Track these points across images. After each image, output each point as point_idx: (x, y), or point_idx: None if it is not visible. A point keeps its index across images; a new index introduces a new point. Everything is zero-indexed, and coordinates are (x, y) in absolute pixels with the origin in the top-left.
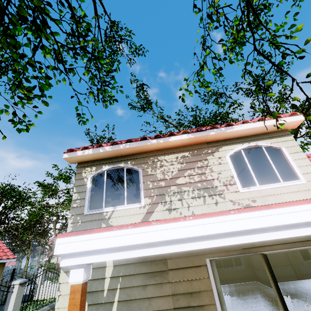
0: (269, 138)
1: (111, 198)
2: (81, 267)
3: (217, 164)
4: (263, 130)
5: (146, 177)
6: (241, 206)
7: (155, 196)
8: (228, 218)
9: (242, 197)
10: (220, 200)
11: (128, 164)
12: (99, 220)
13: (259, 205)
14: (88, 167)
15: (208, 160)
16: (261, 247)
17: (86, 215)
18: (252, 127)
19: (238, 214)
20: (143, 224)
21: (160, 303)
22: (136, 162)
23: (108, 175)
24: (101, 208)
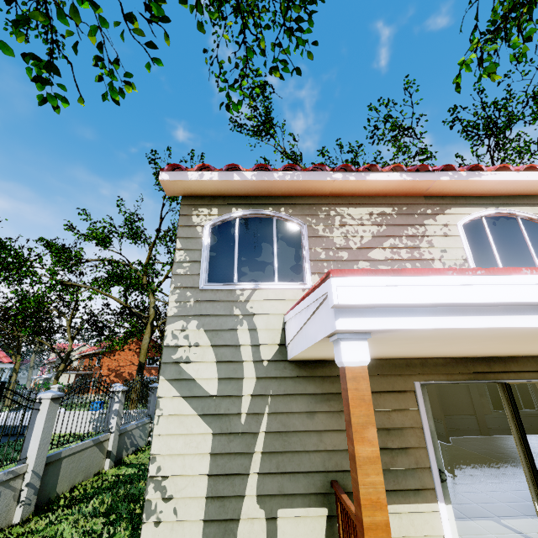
0: (531, 205)
1: (248, 268)
2: (361, 338)
3: (441, 236)
4: (526, 190)
5: (314, 240)
6: None
7: None
8: None
9: None
10: None
11: (280, 212)
12: (228, 302)
13: None
14: (204, 208)
15: (426, 227)
16: (503, 372)
17: (204, 292)
18: (515, 178)
19: None
20: (504, 270)
21: (338, 440)
22: (296, 210)
23: (241, 226)
24: (230, 282)
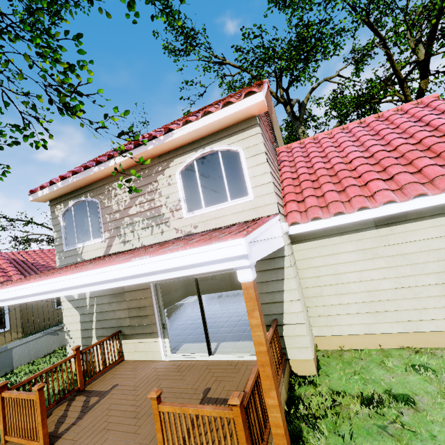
0: (229, 136)
1: (81, 234)
2: None
3: (167, 186)
4: (218, 127)
5: (104, 210)
6: (183, 234)
7: (112, 230)
8: (6, 291)
9: (186, 223)
10: (165, 229)
11: (87, 197)
12: (75, 255)
13: (200, 231)
14: (58, 205)
15: (158, 182)
16: None
17: (66, 252)
18: (195, 128)
19: (10, 288)
20: None
21: (120, 314)
22: (94, 193)
23: (75, 211)
24: (76, 244)
